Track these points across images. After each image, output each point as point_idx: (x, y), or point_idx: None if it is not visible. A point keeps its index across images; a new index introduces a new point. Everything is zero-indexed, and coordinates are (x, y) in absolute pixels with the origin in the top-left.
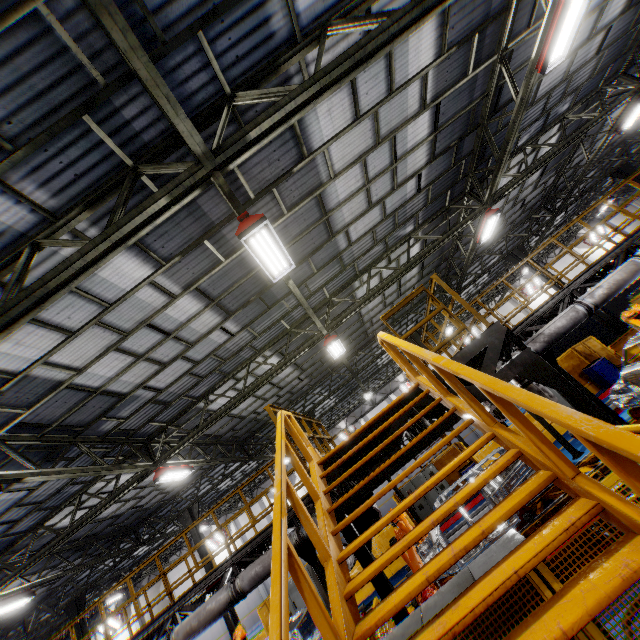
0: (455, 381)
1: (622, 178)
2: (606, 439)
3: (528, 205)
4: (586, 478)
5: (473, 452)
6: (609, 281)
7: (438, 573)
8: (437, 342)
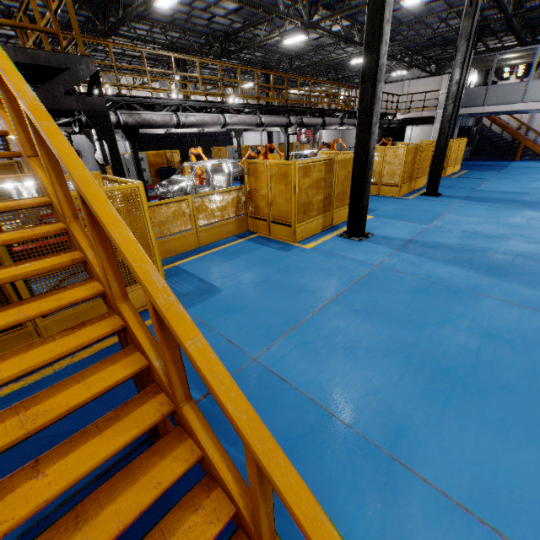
0: None
1: (265, 76)
2: (32, 110)
3: (214, 26)
4: (39, 160)
5: None
6: (202, 117)
7: None
8: (33, 38)
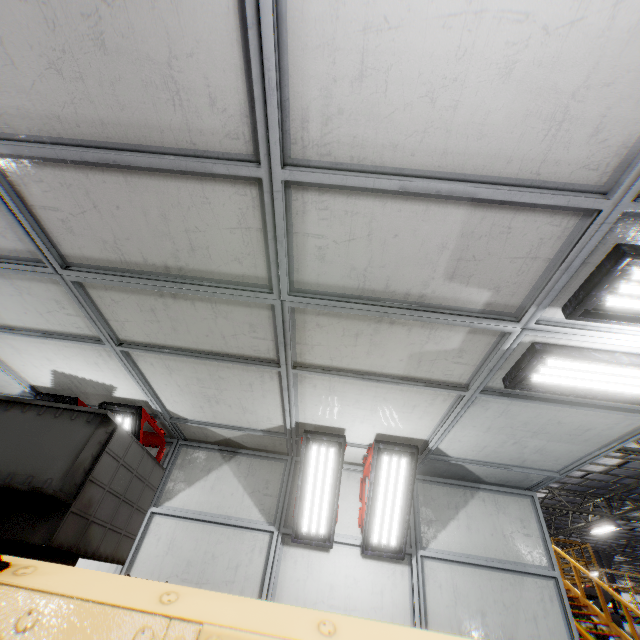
0: (601, 595)
1: None
2: None
3: (633, 532)
4: None
5: (597, 621)
6: None
7: (583, 637)
8: None
